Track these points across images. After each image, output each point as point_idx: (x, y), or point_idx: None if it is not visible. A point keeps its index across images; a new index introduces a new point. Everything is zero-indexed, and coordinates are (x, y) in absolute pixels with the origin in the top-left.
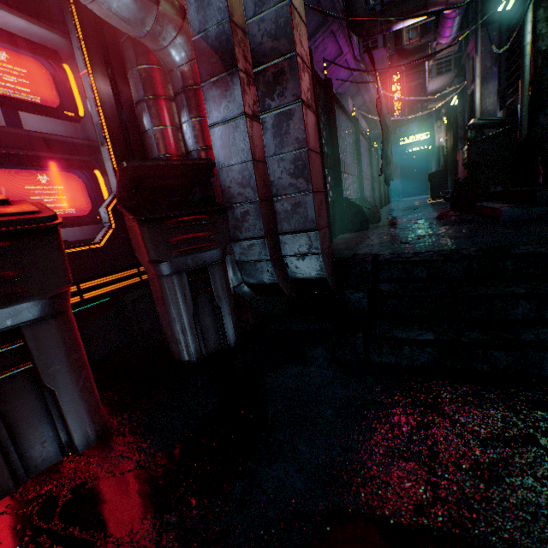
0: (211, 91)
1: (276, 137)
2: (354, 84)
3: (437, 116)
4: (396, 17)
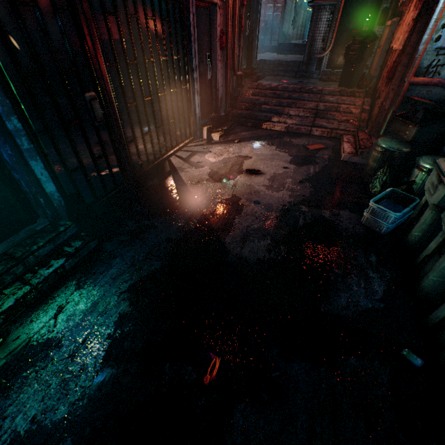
0: (268, 7)
1: (276, 18)
2: None
3: None
4: None
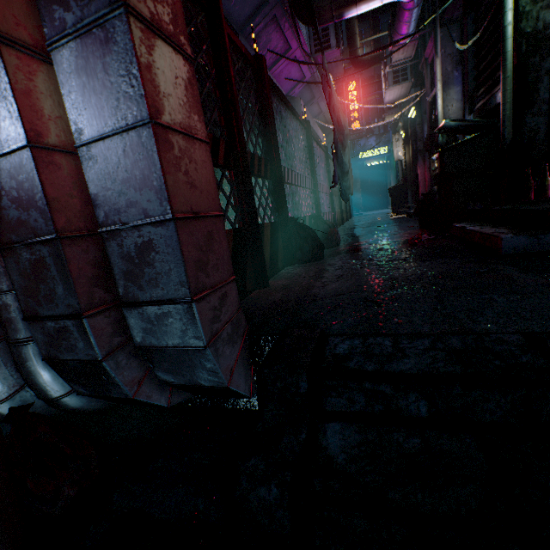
0: None
1: (86, 96)
2: (307, 89)
3: (394, 131)
4: (347, 1)
